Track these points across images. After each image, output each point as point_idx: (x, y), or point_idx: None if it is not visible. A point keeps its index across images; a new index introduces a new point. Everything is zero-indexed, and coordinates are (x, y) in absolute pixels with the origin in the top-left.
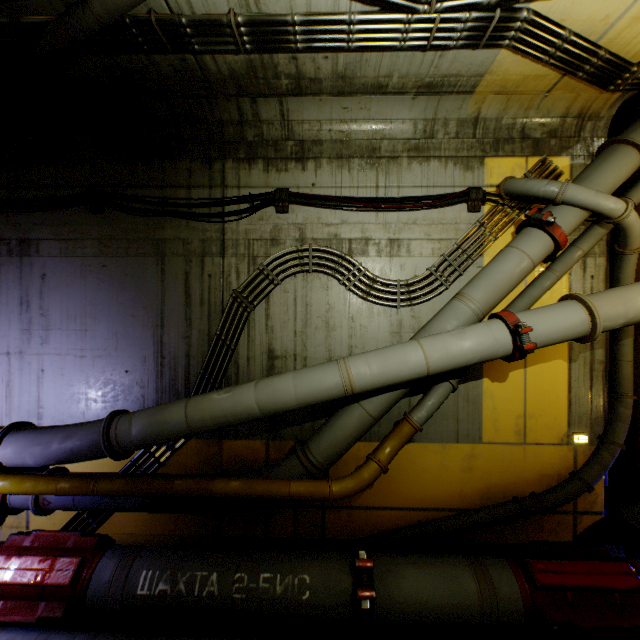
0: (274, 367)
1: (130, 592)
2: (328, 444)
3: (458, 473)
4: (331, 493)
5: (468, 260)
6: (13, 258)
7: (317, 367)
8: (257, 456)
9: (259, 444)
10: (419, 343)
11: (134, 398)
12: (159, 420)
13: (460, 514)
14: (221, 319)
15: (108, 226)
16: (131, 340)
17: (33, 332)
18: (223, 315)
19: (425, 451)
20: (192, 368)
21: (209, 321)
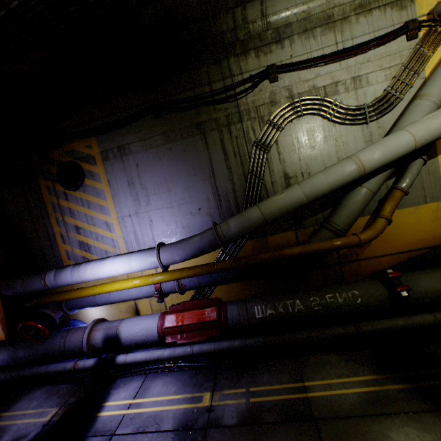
0: (290, 184)
1: (252, 317)
2: (346, 216)
3: (429, 223)
4: (360, 240)
5: (414, 75)
6: (117, 159)
7: (336, 164)
8: (290, 242)
9: (290, 234)
10: (404, 130)
11: (207, 224)
12: (245, 219)
13: (438, 247)
14: (250, 162)
15: (166, 124)
16: (197, 190)
17: (140, 200)
18: (251, 159)
19: (403, 214)
20: (238, 198)
21: (242, 166)
